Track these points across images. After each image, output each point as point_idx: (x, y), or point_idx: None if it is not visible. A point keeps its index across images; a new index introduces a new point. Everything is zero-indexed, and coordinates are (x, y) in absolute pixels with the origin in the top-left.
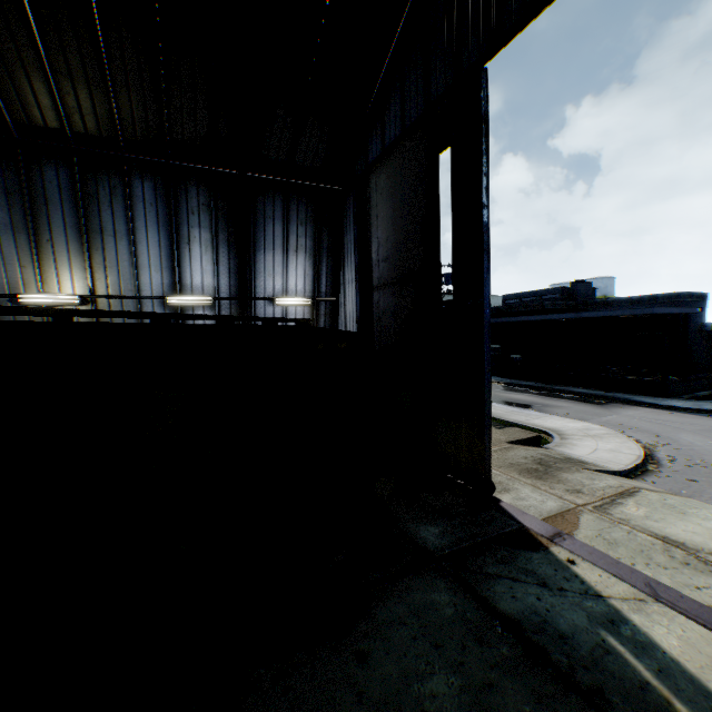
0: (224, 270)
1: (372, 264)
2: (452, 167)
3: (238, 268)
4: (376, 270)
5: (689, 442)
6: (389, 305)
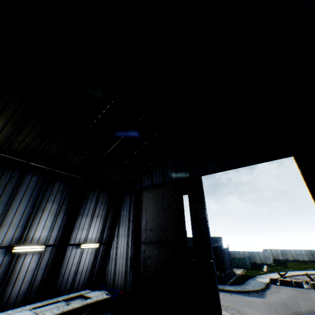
0: (57, 227)
1: (141, 229)
2: (189, 202)
3: (66, 226)
4: (144, 233)
5: (250, 312)
6: (153, 253)
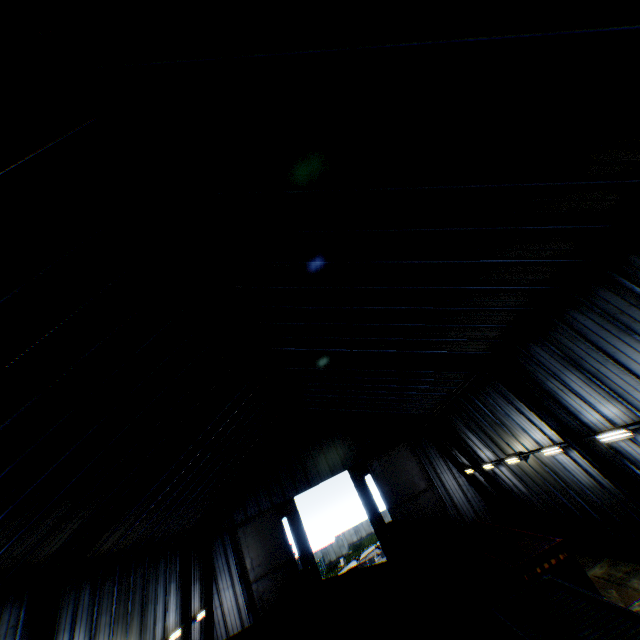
0: (178, 606)
1: (248, 569)
2: (289, 523)
3: (183, 601)
4: (252, 572)
5: None
6: (268, 585)
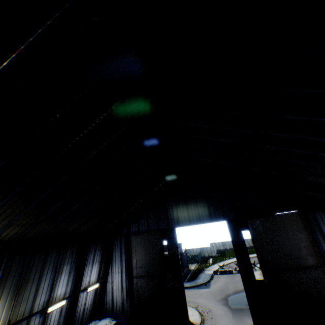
0: (70, 281)
1: (132, 267)
2: (167, 246)
3: (76, 278)
4: (135, 270)
5: (201, 301)
6: (144, 284)
